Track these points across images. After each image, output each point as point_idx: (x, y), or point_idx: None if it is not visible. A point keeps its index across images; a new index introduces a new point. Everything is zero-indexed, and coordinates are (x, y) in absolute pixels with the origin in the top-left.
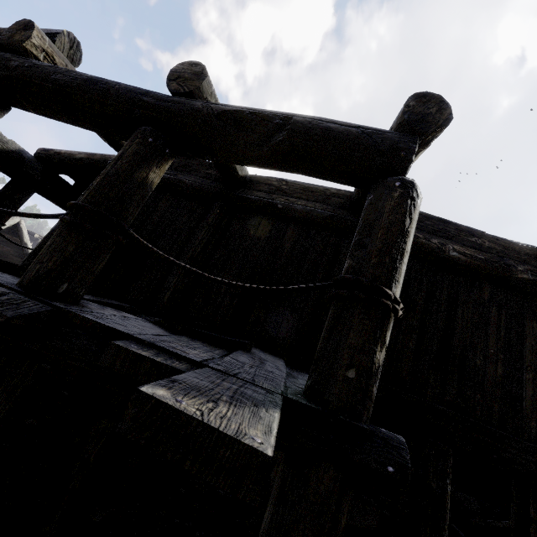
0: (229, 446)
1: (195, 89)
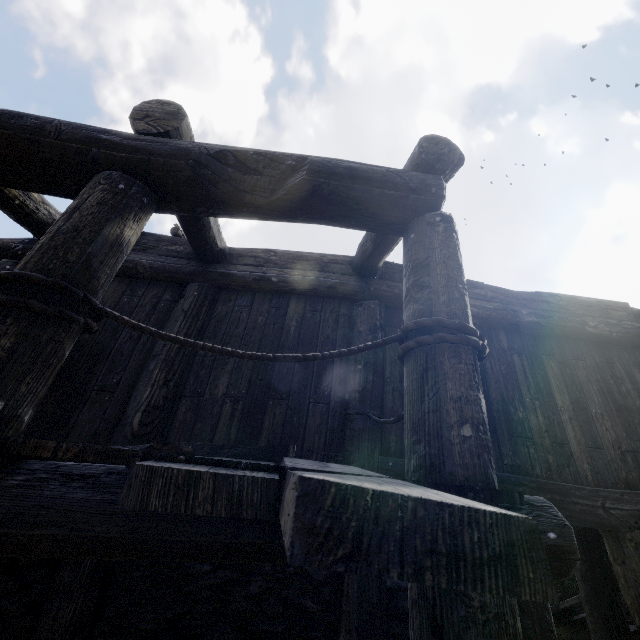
0: (475, 525)
1: (172, 129)
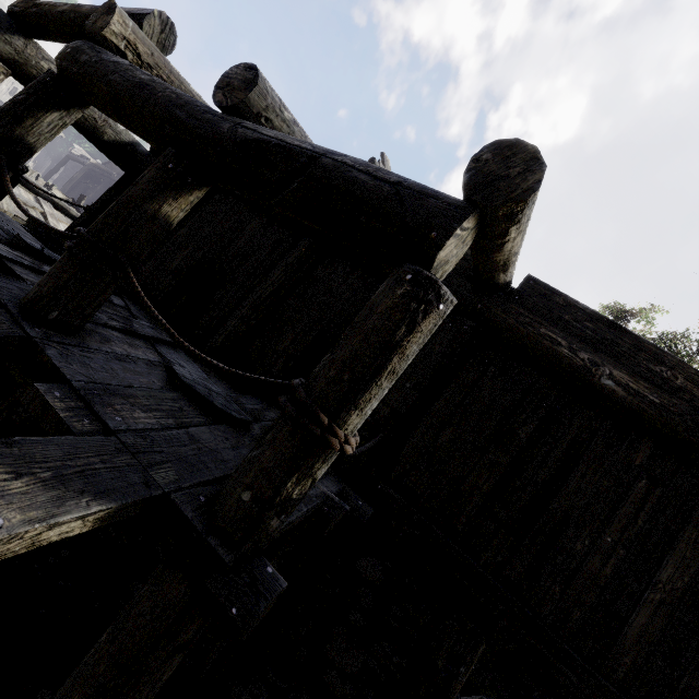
0: None
1: (238, 103)
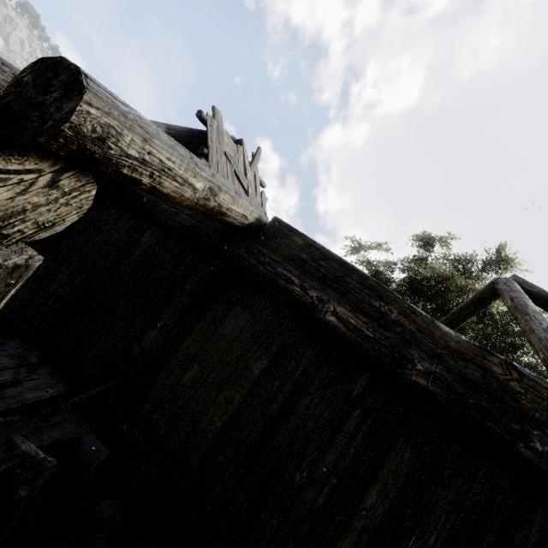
0: None
1: None
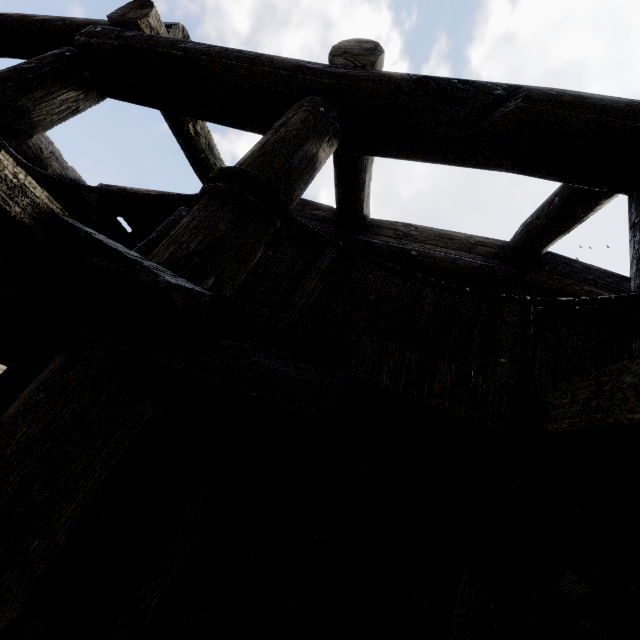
0: None
1: (369, 64)
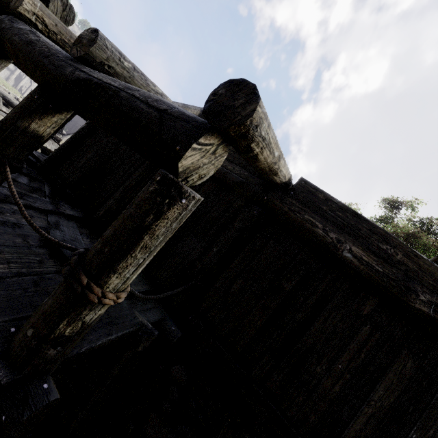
0: None
1: (84, 54)
